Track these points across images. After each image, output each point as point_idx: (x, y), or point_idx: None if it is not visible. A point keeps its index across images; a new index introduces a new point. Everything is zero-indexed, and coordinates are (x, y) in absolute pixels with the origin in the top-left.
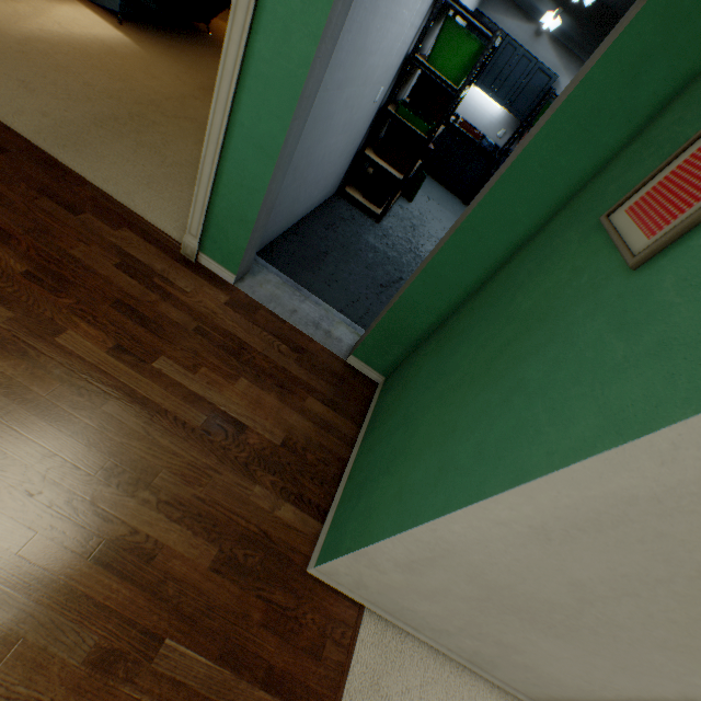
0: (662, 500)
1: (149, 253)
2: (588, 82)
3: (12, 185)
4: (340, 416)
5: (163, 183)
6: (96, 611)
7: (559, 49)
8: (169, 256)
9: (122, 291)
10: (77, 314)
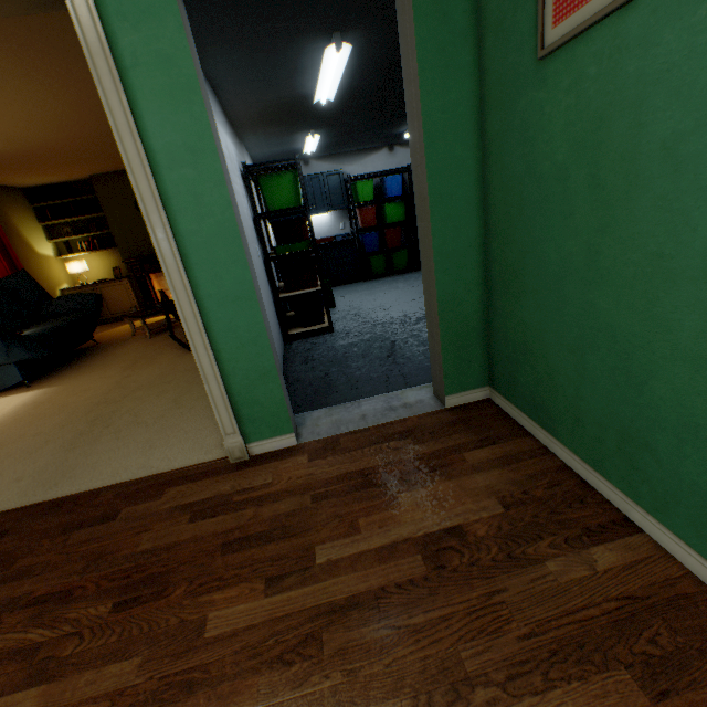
0: None
1: (206, 487)
2: (421, 42)
3: (34, 551)
4: (504, 443)
5: (162, 436)
6: None
7: (326, 160)
8: (224, 474)
9: (218, 535)
10: (200, 593)
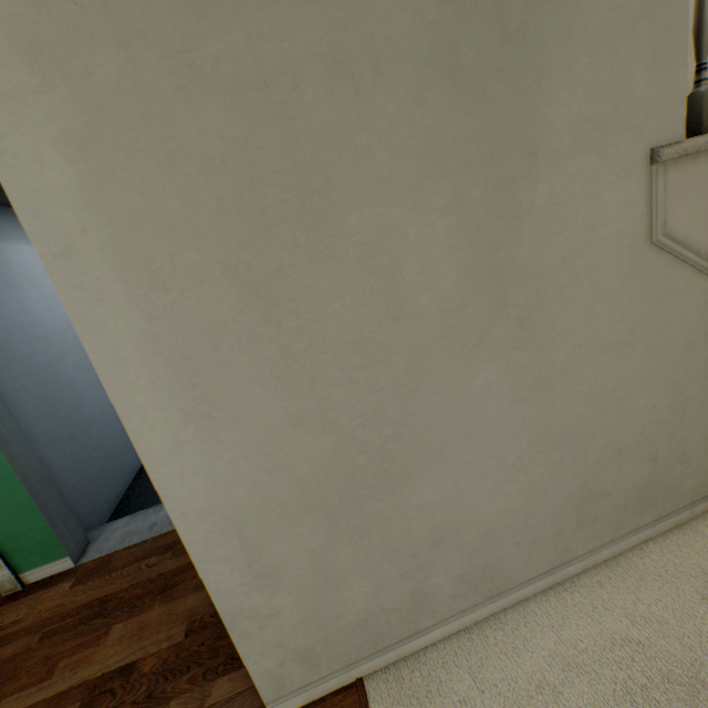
0: (154, 316)
1: None
2: None
3: None
4: None
5: None
6: None
7: None
8: None
9: None
10: None
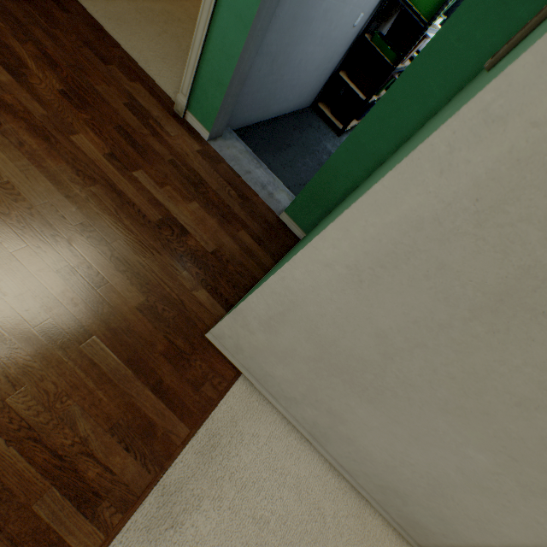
0: (442, 221)
1: (151, 103)
2: None
3: (67, 35)
4: (262, 250)
5: (174, 61)
6: (53, 303)
7: None
8: (164, 109)
9: (124, 121)
10: (89, 126)
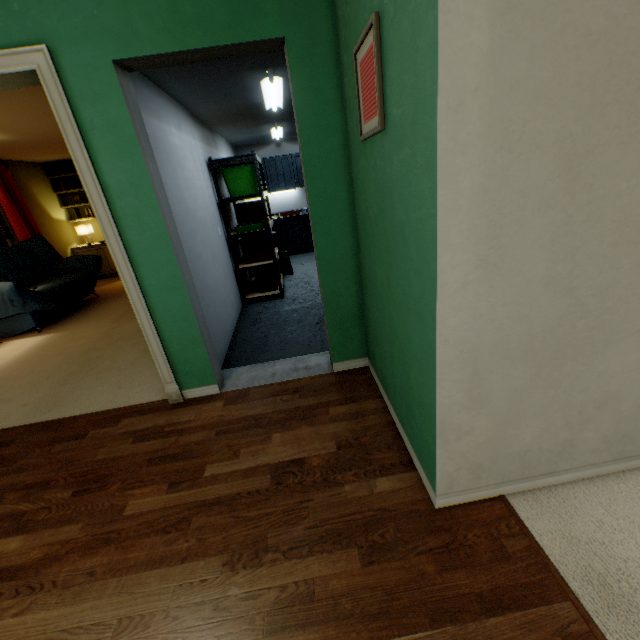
0: (491, 173)
1: (149, 420)
2: (300, 109)
3: (29, 455)
4: (361, 402)
5: (128, 379)
6: None
7: (296, 142)
8: (164, 411)
9: (148, 453)
10: (127, 489)
